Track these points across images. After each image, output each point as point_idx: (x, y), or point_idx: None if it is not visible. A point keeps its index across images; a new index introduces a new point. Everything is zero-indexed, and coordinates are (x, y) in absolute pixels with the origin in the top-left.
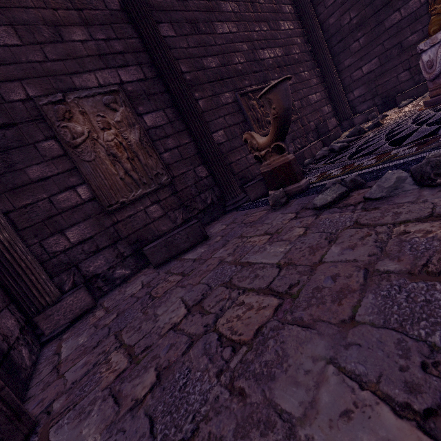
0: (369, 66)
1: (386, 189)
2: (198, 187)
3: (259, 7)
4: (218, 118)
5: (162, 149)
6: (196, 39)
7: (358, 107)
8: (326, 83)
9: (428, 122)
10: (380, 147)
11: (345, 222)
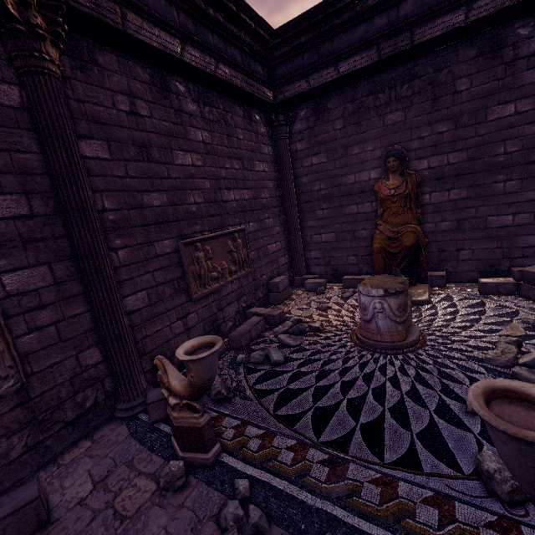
0: (328, 236)
1: None
2: (76, 384)
3: (236, 142)
4: (143, 275)
5: (25, 328)
6: (141, 167)
7: (312, 267)
8: (288, 233)
9: (349, 397)
10: (304, 413)
11: None
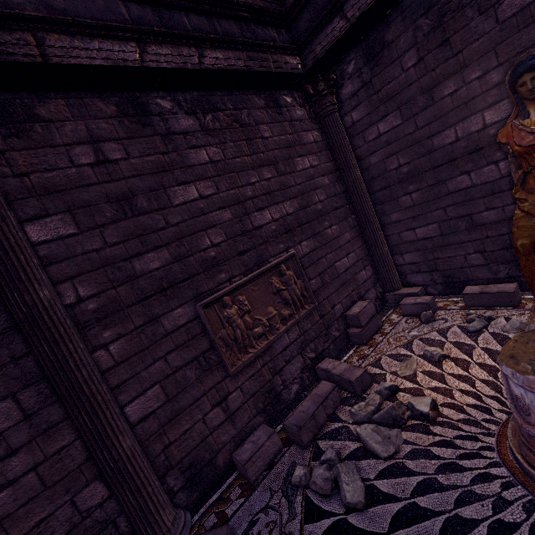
0: (425, 231)
1: None
2: None
3: (262, 143)
4: (150, 365)
5: None
6: (124, 227)
7: (410, 275)
8: (364, 237)
9: None
10: None
11: None
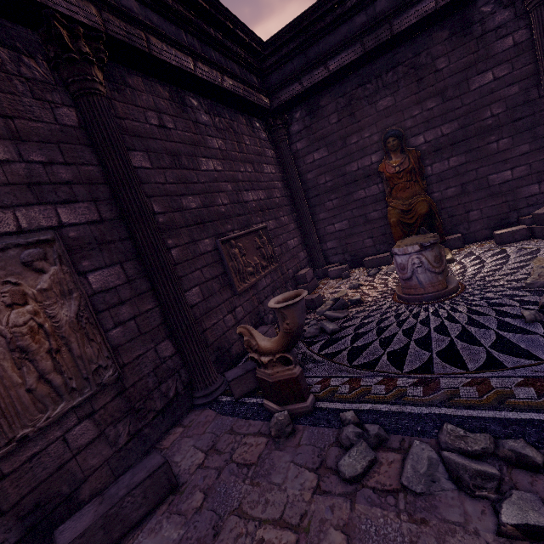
0: (341, 225)
1: (423, 477)
2: (159, 375)
3: (245, 148)
4: (193, 271)
5: (112, 323)
6: (176, 174)
7: (331, 257)
8: (303, 229)
9: (415, 338)
10: (379, 358)
11: (398, 543)
